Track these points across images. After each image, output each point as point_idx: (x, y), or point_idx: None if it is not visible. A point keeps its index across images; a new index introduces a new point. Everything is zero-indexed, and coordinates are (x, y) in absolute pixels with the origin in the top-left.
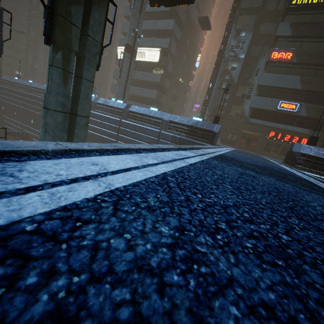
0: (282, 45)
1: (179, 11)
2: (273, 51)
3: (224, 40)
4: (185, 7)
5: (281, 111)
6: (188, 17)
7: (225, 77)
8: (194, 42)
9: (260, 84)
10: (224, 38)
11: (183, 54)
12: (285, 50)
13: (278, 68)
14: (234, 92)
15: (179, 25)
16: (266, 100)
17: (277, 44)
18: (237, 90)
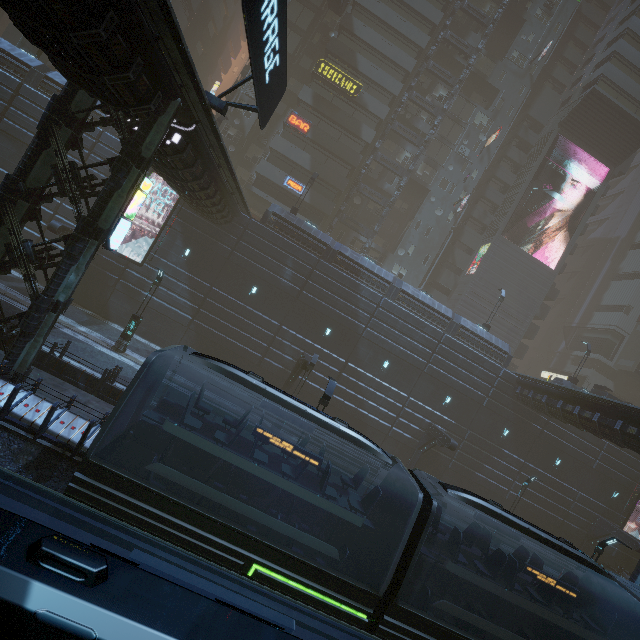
0: (303, 113)
1: None
2: (292, 114)
3: (245, 72)
4: None
5: (287, 189)
6: (205, 7)
7: (234, 121)
8: (211, 56)
9: (272, 147)
10: (246, 68)
11: None
12: (304, 119)
13: (294, 138)
14: (245, 150)
15: (187, 9)
16: (274, 170)
17: (298, 108)
18: (249, 148)
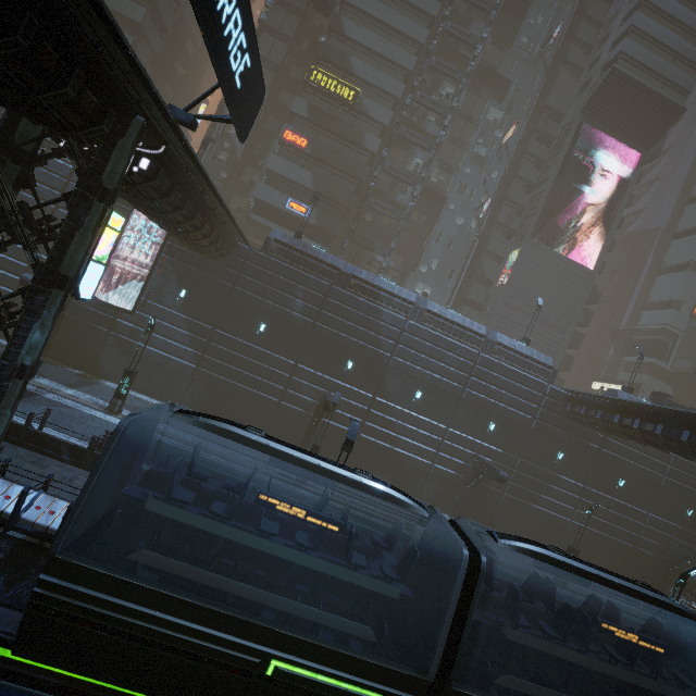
0: (299, 127)
1: (161, 2)
2: (286, 129)
3: None
4: (175, 3)
5: (290, 212)
6: (179, 23)
7: (224, 143)
8: (194, 77)
9: (268, 168)
10: None
11: (166, 85)
12: (300, 134)
13: (292, 155)
14: (239, 174)
15: (160, 27)
16: (273, 193)
17: (293, 122)
18: (244, 172)
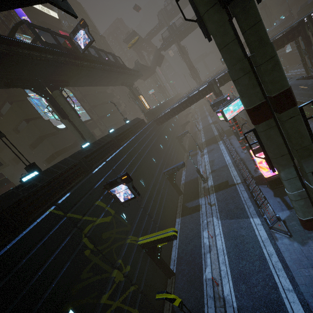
0: None
1: None
2: None
3: None
4: None
5: None
6: None
7: None
8: None
9: None
10: None
11: None
12: None
13: None
14: None
15: None
16: None
17: None
18: None
